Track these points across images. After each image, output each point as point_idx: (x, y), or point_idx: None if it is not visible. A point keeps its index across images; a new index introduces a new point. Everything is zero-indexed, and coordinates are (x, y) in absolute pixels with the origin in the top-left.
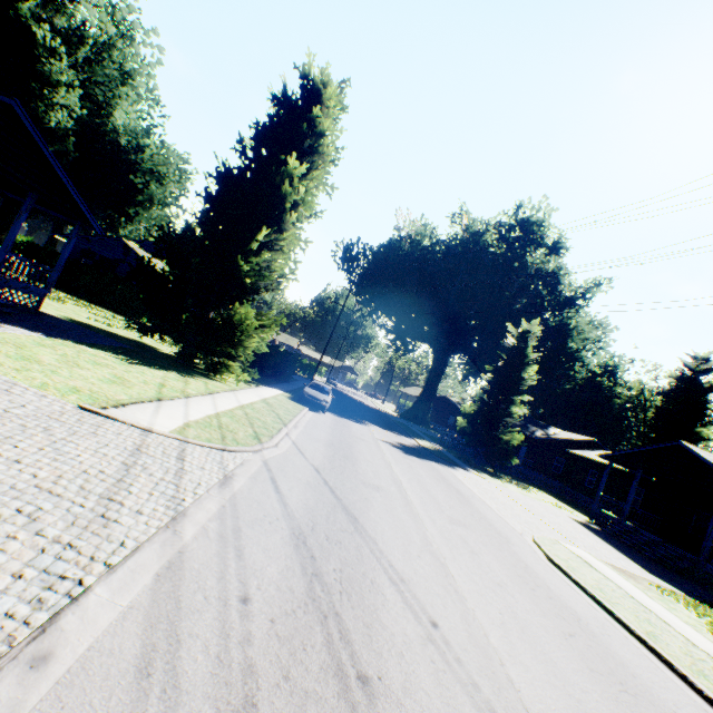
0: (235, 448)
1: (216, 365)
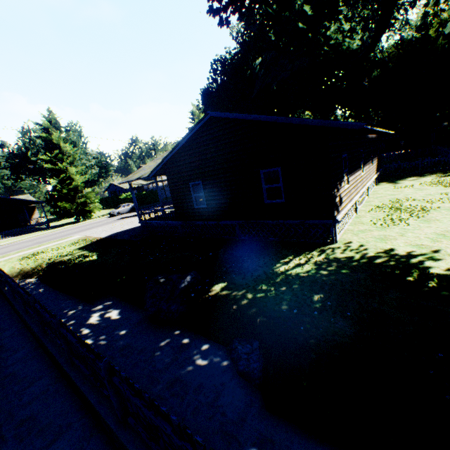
0: (5, 245)
1: (80, 219)
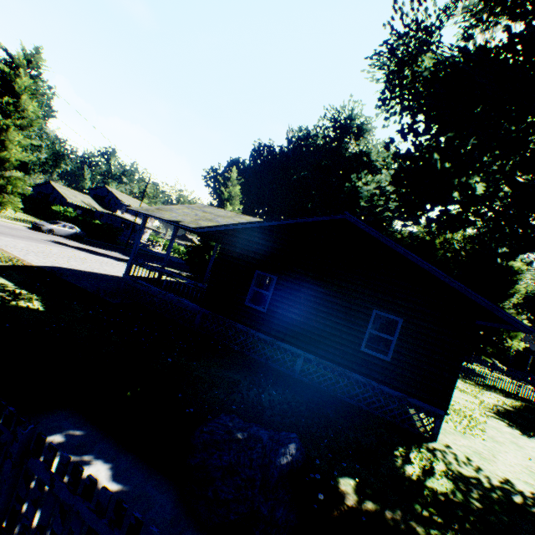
0: None
1: None
